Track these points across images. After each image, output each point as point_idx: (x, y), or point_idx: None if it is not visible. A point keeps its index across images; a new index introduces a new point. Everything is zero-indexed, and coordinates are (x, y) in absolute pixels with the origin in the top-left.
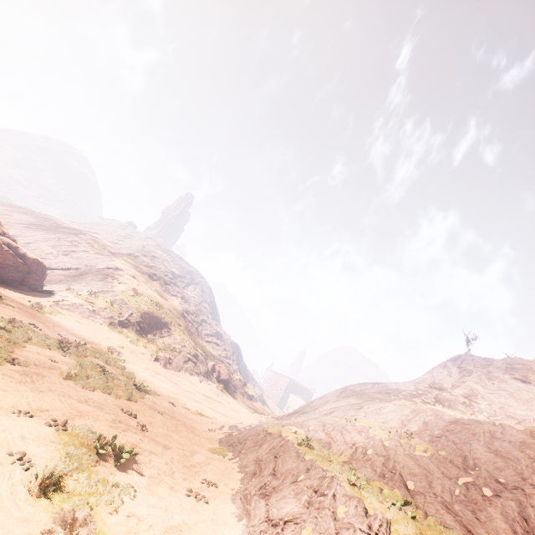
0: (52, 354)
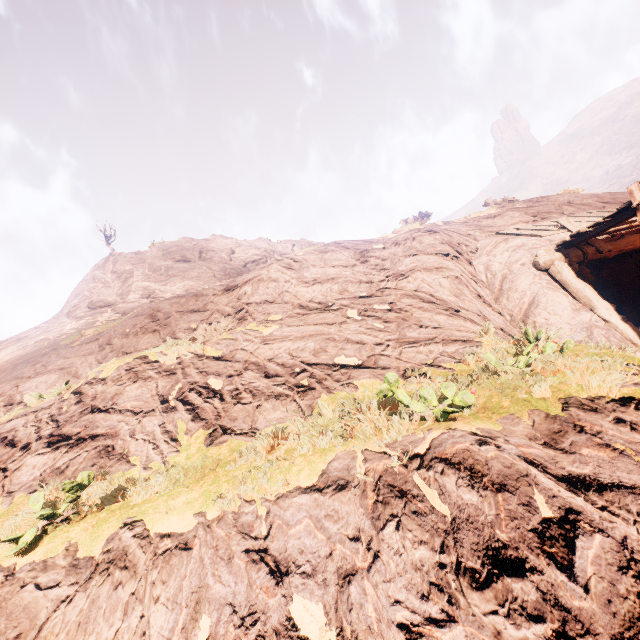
0: None
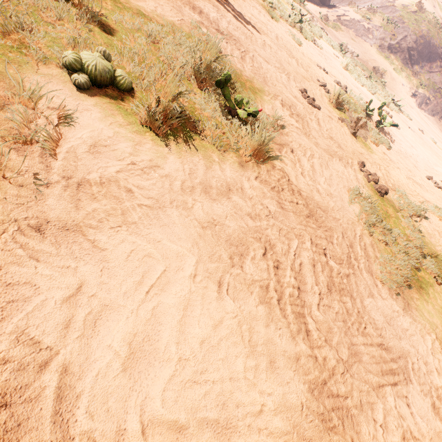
0: (334, 52)
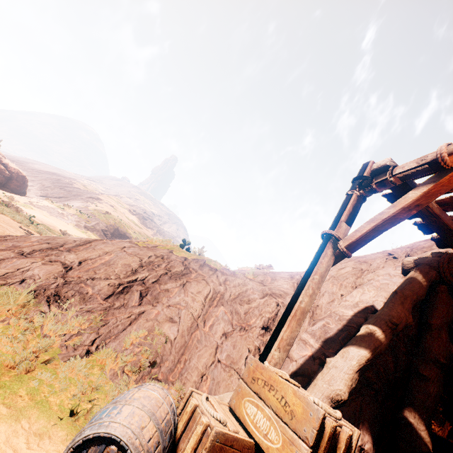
0: None
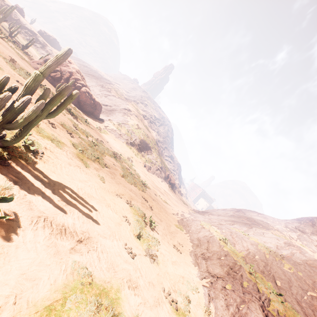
0: (113, 161)
